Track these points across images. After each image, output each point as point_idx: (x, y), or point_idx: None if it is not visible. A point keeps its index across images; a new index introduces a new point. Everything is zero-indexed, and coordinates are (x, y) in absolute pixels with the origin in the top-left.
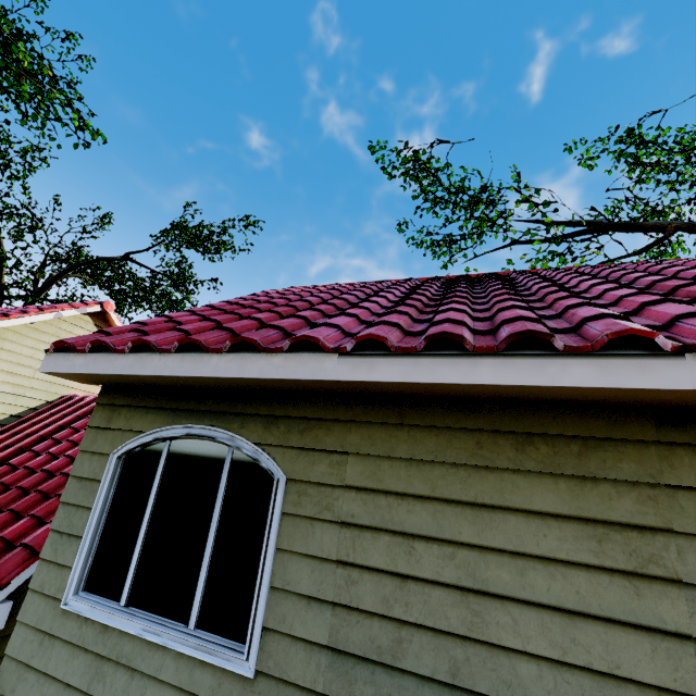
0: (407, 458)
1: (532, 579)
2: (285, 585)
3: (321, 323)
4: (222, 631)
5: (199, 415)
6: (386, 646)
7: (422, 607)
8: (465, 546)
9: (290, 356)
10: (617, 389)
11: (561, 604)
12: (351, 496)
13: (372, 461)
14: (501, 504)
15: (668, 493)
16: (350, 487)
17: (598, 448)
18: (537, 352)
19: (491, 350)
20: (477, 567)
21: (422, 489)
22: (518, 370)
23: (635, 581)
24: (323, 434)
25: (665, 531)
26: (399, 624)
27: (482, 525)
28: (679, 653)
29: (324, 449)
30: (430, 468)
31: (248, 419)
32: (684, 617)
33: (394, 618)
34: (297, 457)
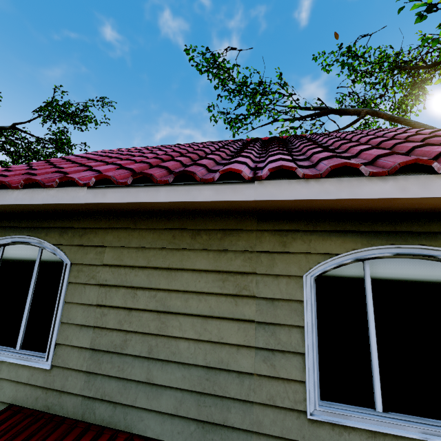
0: (137, 247)
1: (191, 303)
2: (68, 320)
3: (88, 169)
4: (35, 348)
5: (21, 230)
6: (119, 344)
7: (138, 323)
8: (162, 290)
9: (60, 189)
10: (224, 202)
11: (202, 313)
12: (106, 270)
13: (118, 250)
14: (181, 267)
15: (257, 255)
16: (106, 265)
17: (230, 235)
18: (189, 183)
19: (165, 182)
20: (166, 300)
21: (143, 263)
22: (178, 193)
23: (236, 298)
24: (93, 236)
25: (253, 273)
26: (126, 333)
27: (170, 279)
28: (249, 328)
29: (93, 245)
30: (148, 251)
31: (50, 230)
32: (253, 312)
33: (124, 330)
34: (78, 250)
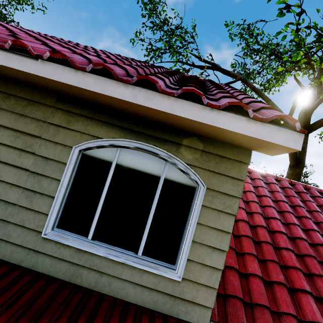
0: None
1: None
2: None
3: None
4: None
5: None
6: None
7: None
8: None
9: None
10: (13, 69)
11: None
12: None
13: None
14: None
15: (48, 125)
16: None
17: (33, 105)
18: None
19: None
20: None
21: None
22: None
23: (22, 152)
24: None
25: (40, 137)
26: None
27: None
28: (23, 174)
29: None
30: None
31: None
32: (30, 164)
33: None
34: None
